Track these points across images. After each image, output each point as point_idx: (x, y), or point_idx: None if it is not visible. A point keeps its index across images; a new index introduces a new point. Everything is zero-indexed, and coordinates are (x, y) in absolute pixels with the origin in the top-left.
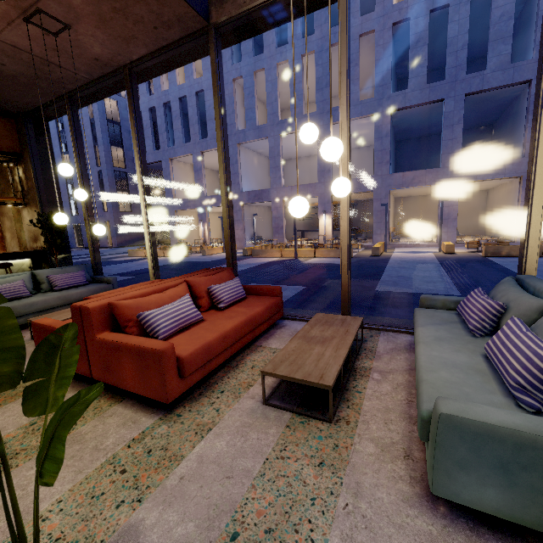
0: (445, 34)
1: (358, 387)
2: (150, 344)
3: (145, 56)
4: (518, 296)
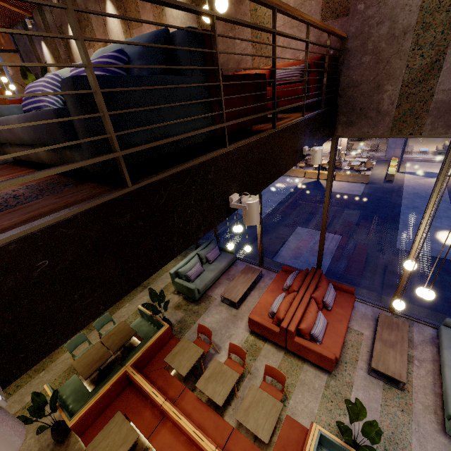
0: None
1: (409, 369)
2: (327, 354)
3: None
4: None
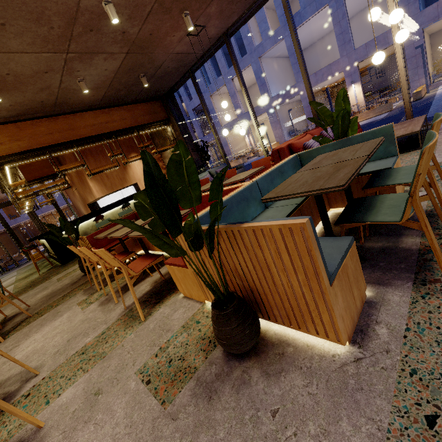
0: None
1: None
2: None
3: (236, 21)
4: None
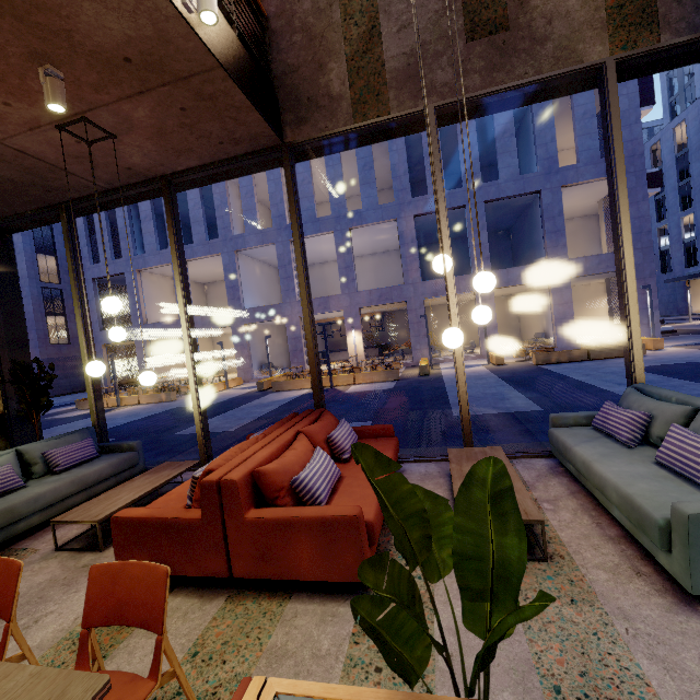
0: (453, 143)
1: None
2: (337, 512)
3: (194, 168)
4: (657, 404)
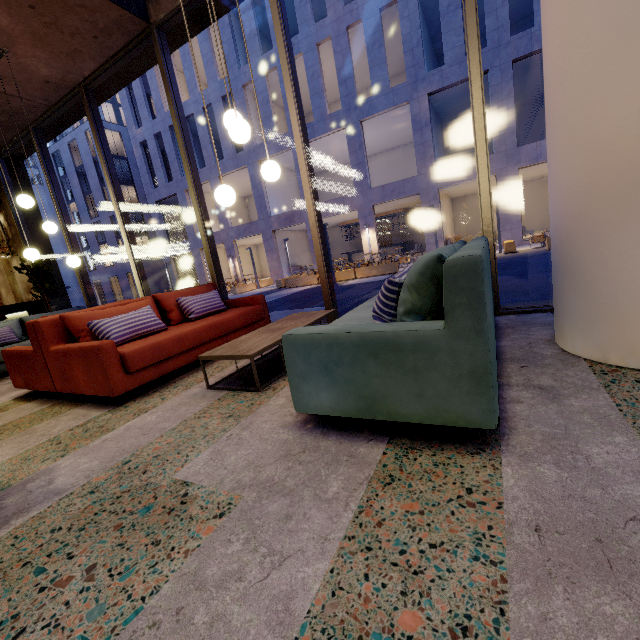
0: None
1: None
2: (91, 343)
3: (96, 70)
4: None
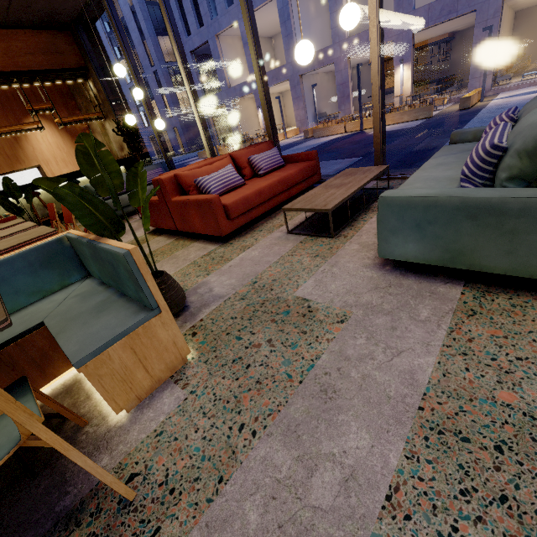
0: None
1: (365, 218)
2: (203, 197)
3: None
4: (535, 103)
